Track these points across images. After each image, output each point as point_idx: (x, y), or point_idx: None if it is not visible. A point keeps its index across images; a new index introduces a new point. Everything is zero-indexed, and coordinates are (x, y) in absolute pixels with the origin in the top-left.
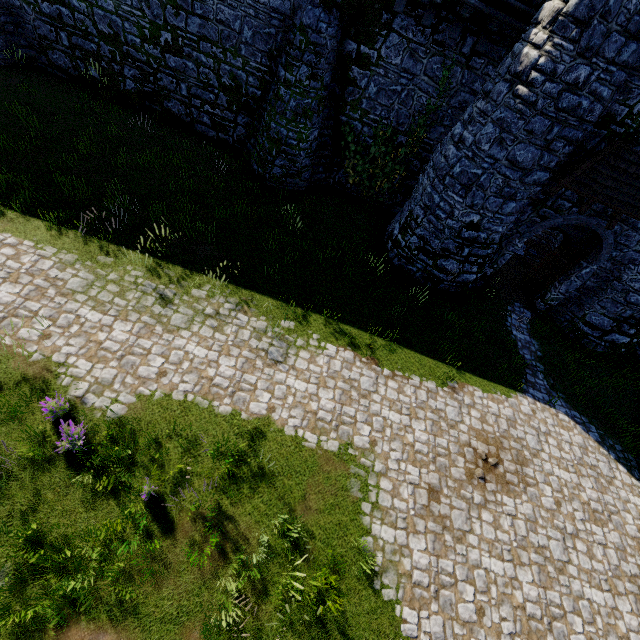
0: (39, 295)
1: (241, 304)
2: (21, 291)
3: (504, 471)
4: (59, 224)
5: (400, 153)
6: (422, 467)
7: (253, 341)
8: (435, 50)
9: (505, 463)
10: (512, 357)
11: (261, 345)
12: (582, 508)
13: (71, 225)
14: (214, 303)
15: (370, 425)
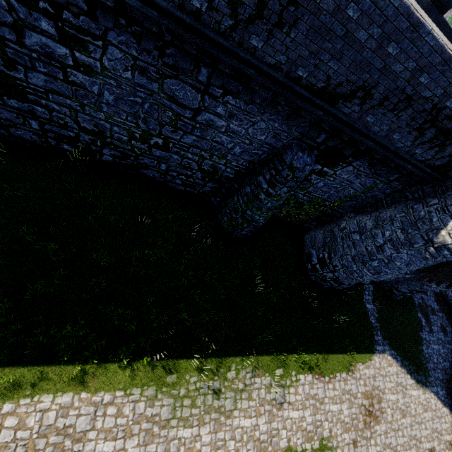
0: (150, 437)
1: (254, 370)
2: (139, 441)
3: (375, 411)
4: (127, 360)
5: (323, 209)
6: (349, 431)
7: (267, 396)
8: (373, 176)
9: (375, 406)
10: (368, 326)
11: (272, 396)
12: (399, 412)
13: (135, 356)
14: (241, 378)
15: (327, 420)
